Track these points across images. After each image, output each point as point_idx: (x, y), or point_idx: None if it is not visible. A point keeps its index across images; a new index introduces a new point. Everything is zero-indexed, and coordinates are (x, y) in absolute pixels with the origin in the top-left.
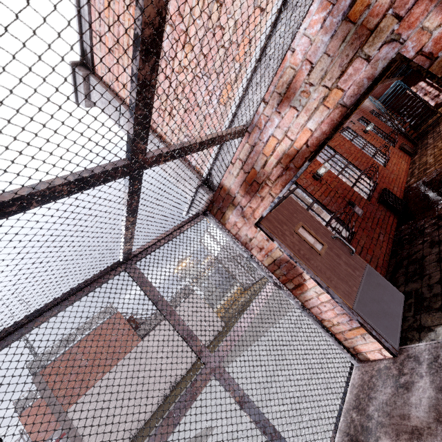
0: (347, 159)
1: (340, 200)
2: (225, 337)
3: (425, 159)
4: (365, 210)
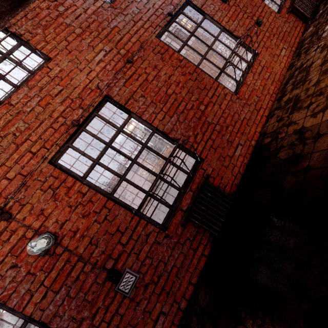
0: (150, 124)
1: (92, 277)
2: (149, 205)
3: (312, 54)
4: (146, 268)
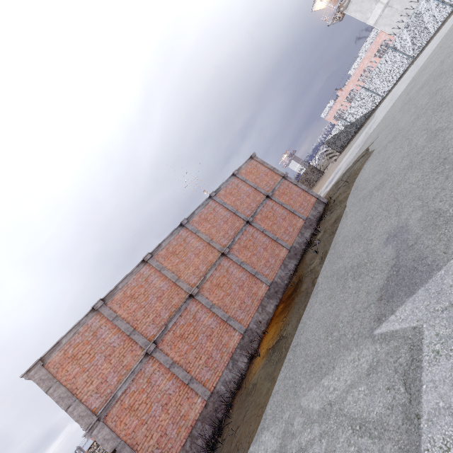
0: None
1: None
2: None
3: None
4: None
